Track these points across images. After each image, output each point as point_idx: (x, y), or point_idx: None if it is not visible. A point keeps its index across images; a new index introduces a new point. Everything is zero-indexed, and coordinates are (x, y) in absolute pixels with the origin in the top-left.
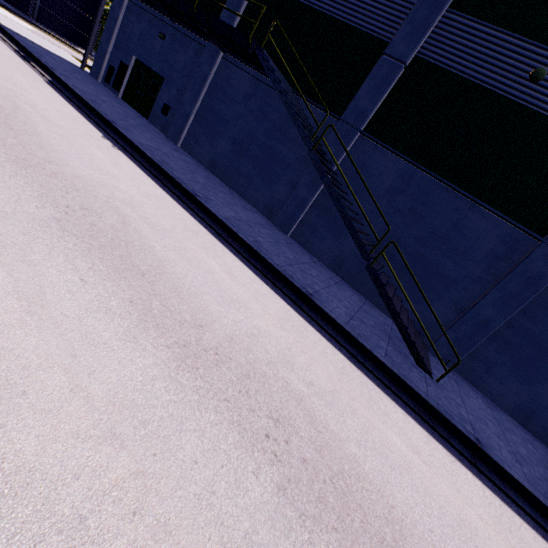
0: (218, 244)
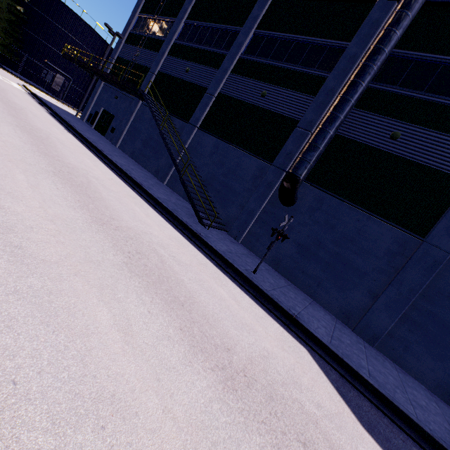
0: (100, 162)
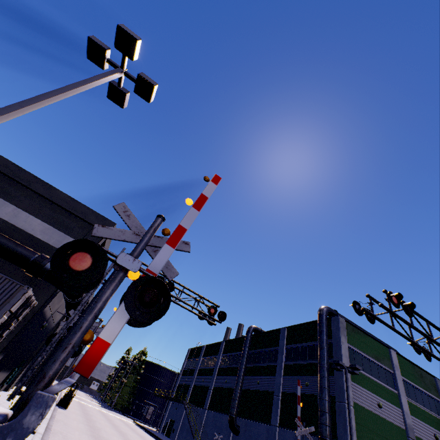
0: None
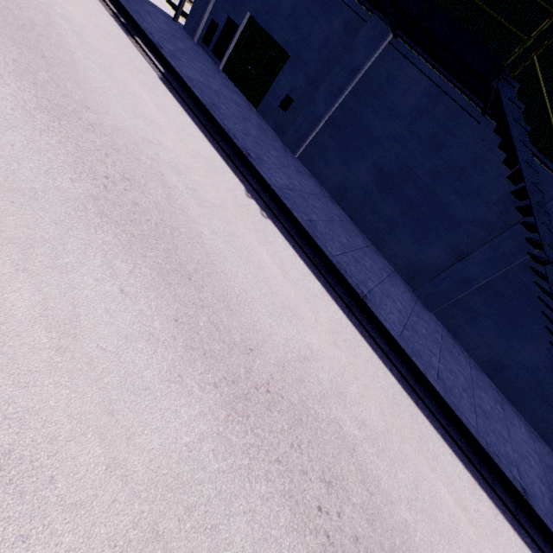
0: (416, 412)
